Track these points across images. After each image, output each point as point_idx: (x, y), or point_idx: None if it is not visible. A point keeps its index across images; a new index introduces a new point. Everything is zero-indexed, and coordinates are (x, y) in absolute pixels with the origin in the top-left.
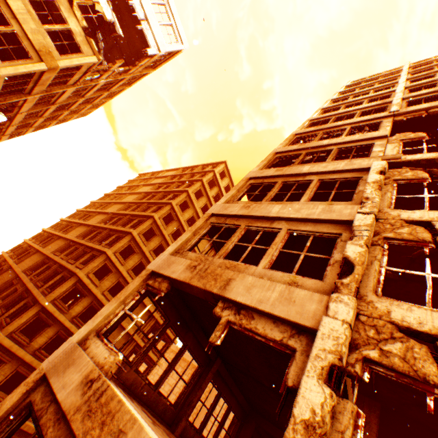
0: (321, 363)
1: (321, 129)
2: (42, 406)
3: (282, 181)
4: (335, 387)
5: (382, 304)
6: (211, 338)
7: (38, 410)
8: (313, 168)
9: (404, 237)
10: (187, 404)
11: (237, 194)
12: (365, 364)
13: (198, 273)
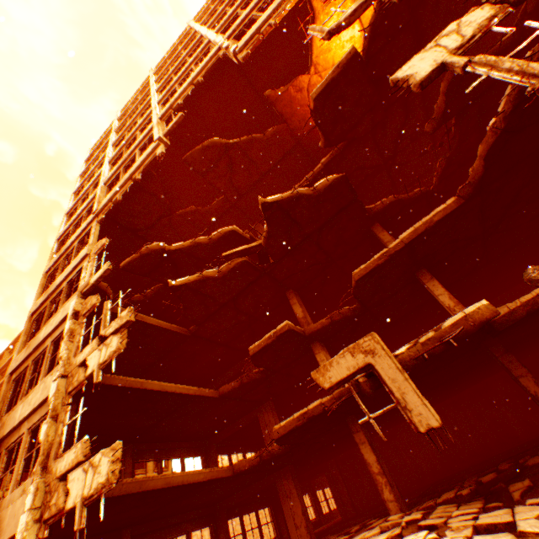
0: None
1: (62, 255)
2: None
3: (33, 360)
4: None
5: (56, 466)
6: None
7: None
8: (47, 329)
9: (75, 386)
10: None
11: (3, 406)
12: (47, 524)
13: None
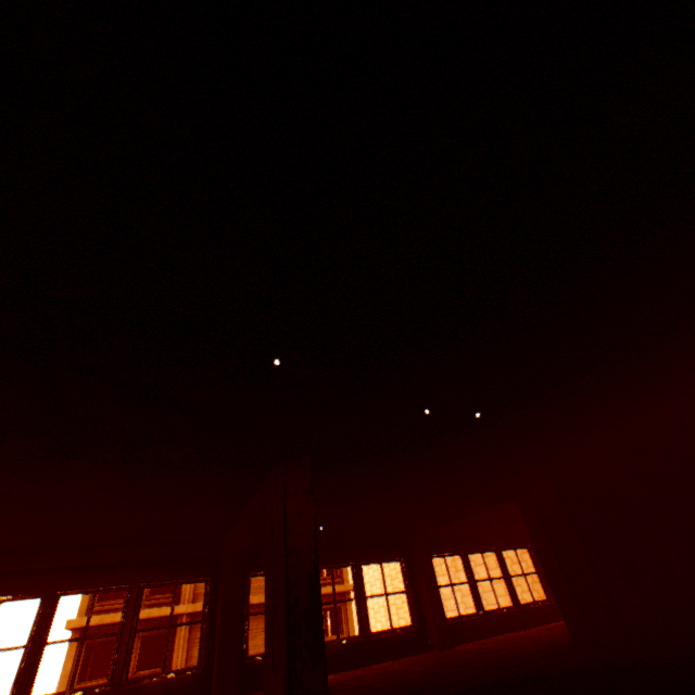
0: None
1: None
2: None
3: None
4: None
5: None
6: None
7: None
8: None
9: None
10: None
11: None
12: None
13: None
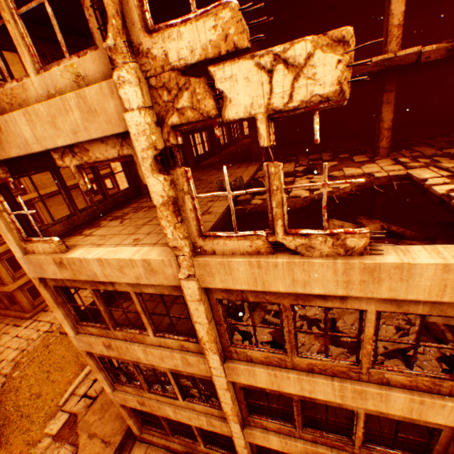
0: (149, 163)
1: None
2: (61, 284)
3: None
4: (167, 167)
5: (159, 48)
6: (83, 190)
7: (62, 285)
8: None
9: None
10: (136, 178)
11: None
12: (176, 131)
13: (0, 140)
